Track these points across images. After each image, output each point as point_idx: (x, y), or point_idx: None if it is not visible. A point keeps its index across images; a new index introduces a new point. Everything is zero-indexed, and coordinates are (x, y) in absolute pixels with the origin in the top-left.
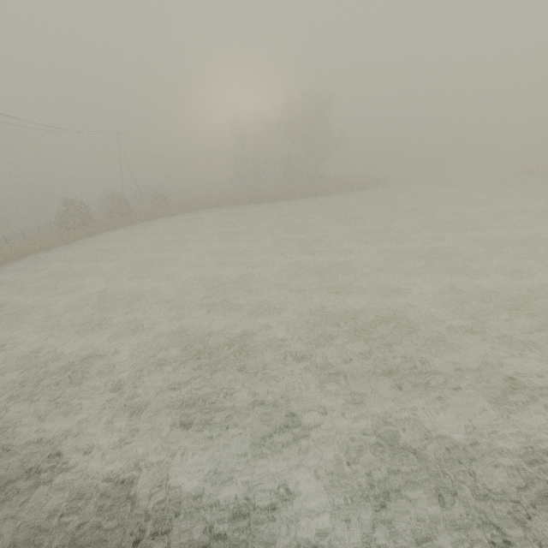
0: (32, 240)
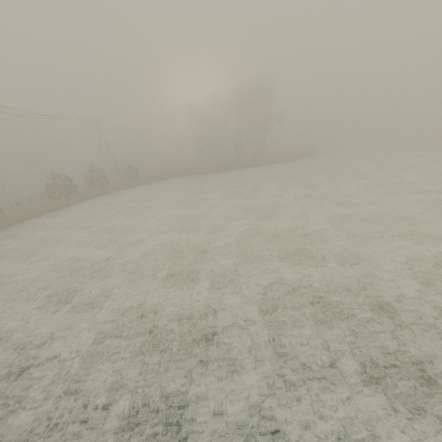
0: (24, 209)
